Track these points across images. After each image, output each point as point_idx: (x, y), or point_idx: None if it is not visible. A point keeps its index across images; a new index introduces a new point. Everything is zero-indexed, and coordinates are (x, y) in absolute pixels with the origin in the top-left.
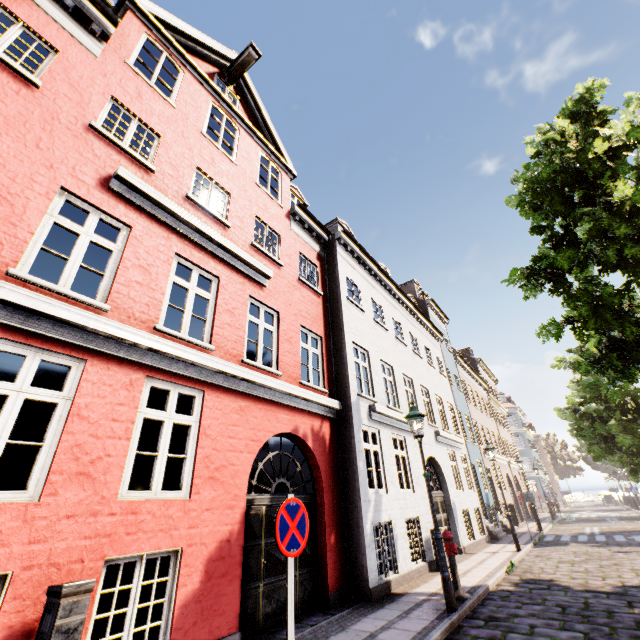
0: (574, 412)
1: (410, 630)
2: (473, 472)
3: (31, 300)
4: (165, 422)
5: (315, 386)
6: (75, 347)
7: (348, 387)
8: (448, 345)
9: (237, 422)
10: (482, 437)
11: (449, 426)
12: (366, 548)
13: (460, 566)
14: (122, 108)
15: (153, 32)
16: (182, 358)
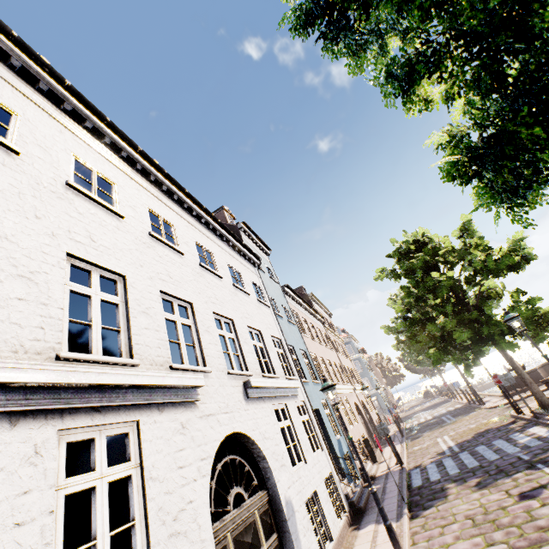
0: (404, 320)
1: None
2: (317, 422)
3: None
4: None
5: None
6: None
7: None
8: (273, 276)
9: None
10: (324, 371)
11: (275, 368)
12: None
13: None
14: None
15: None
16: None
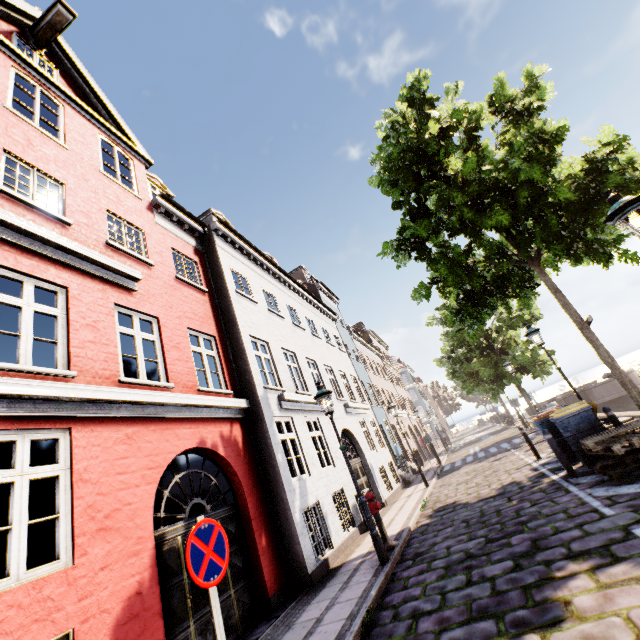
0: (448, 359)
1: (352, 598)
2: (382, 432)
3: None
4: (16, 483)
5: (217, 390)
6: None
7: (253, 382)
8: (342, 323)
9: (125, 454)
10: (384, 399)
11: (355, 396)
12: (299, 537)
13: (385, 518)
14: None
15: None
16: (27, 395)
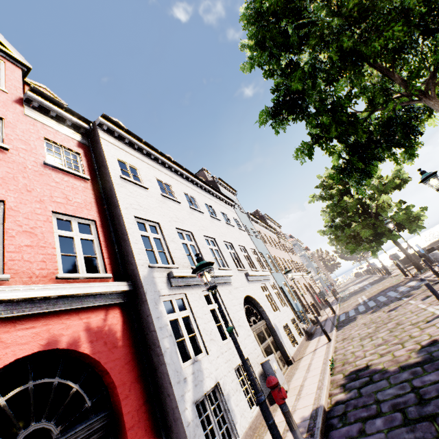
0: (331, 227)
1: None
2: (282, 293)
3: None
4: None
5: (87, 275)
6: None
7: (134, 263)
8: (241, 209)
9: None
10: (282, 265)
11: (256, 266)
12: None
13: (294, 383)
14: None
15: None
16: None
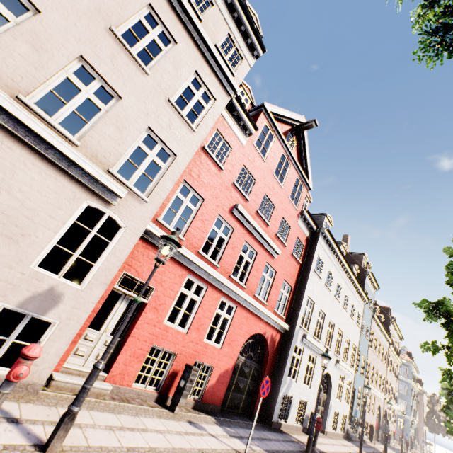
0: (448, 394)
1: (286, 447)
2: (352, 393)
3: (203, 265)
4: (222, 315)
5: (280, 314)
6: (206, 281)
7: (296, 321)
8: (371, 305)
9: (244, 323)
10: (370, 374)
11: (348, 359)
12: (276, 403)
13: (320, 439)
14: (245, 168)
15: (268, 120)
16: (235, 292)
